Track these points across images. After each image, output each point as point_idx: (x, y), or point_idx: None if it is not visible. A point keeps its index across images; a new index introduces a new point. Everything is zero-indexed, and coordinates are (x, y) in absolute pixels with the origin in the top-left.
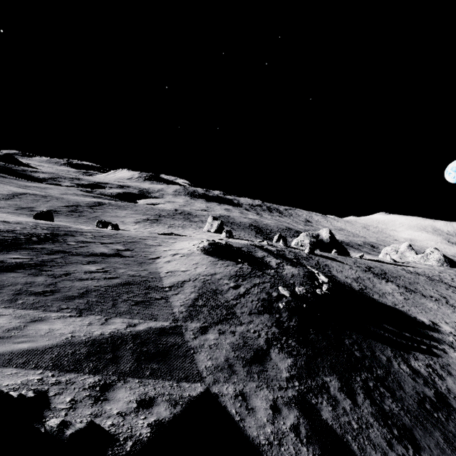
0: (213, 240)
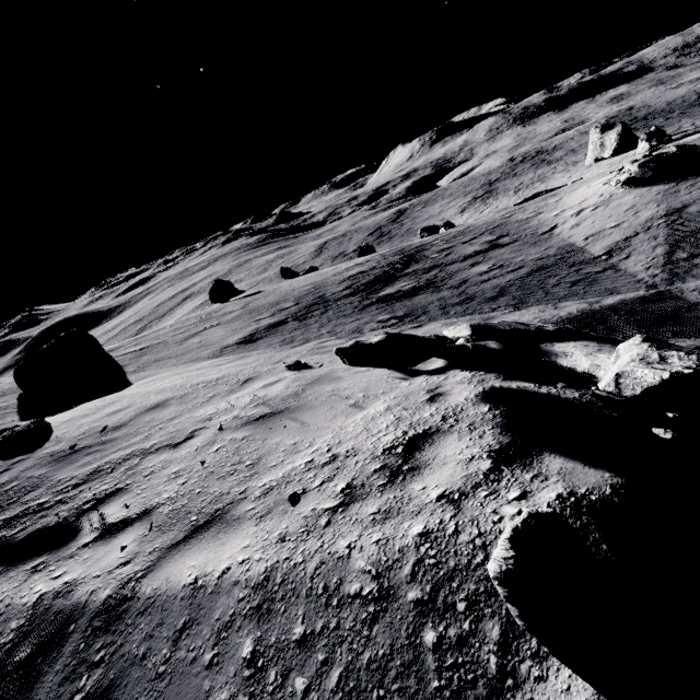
0: (645, 156)
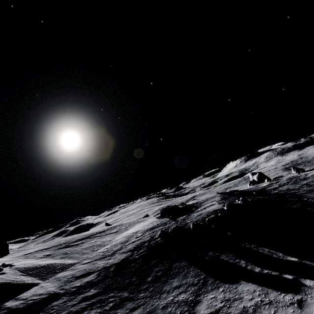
0: (167, 206)
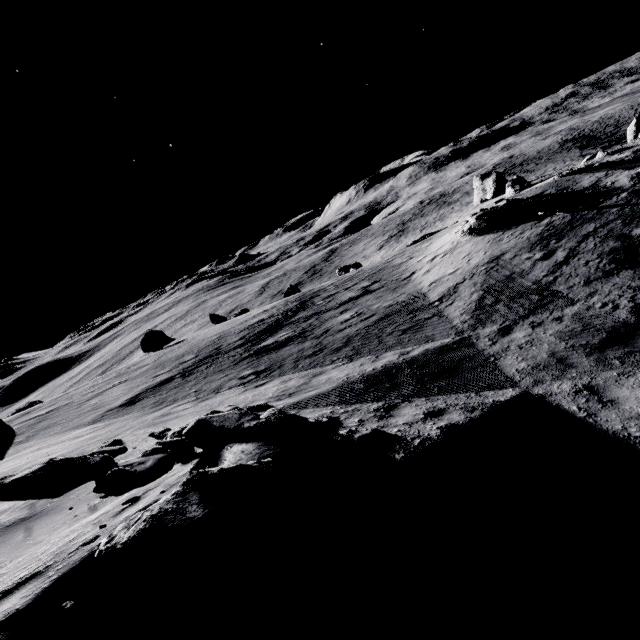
0: (482, 210)
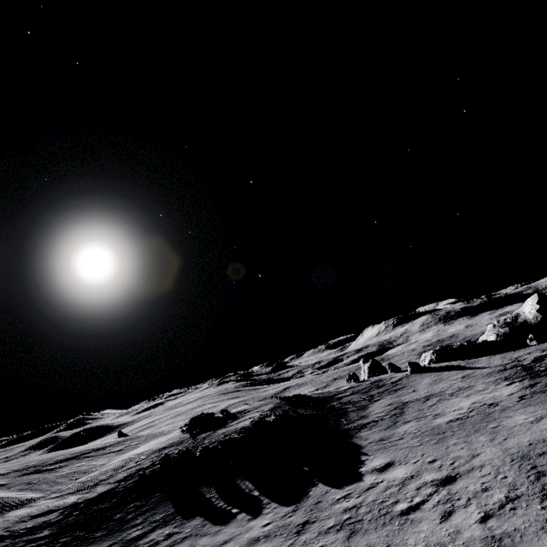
0: (201, 413)
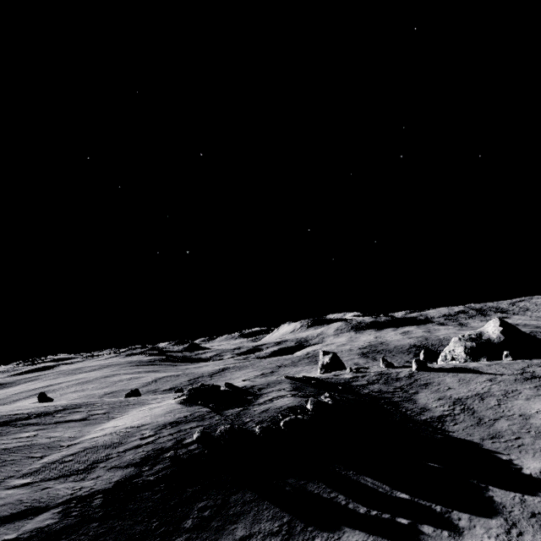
0: (201, 384)
